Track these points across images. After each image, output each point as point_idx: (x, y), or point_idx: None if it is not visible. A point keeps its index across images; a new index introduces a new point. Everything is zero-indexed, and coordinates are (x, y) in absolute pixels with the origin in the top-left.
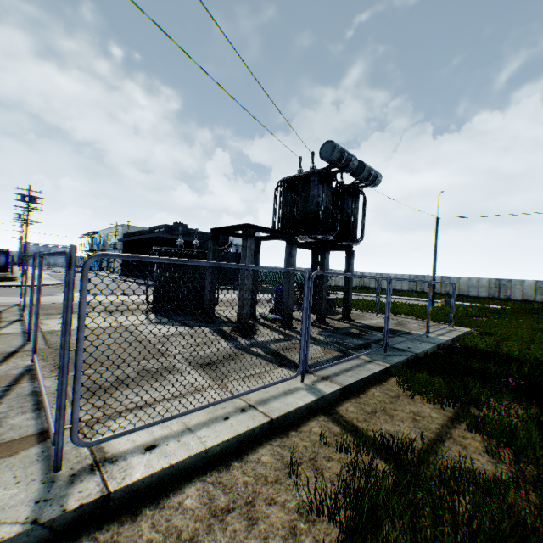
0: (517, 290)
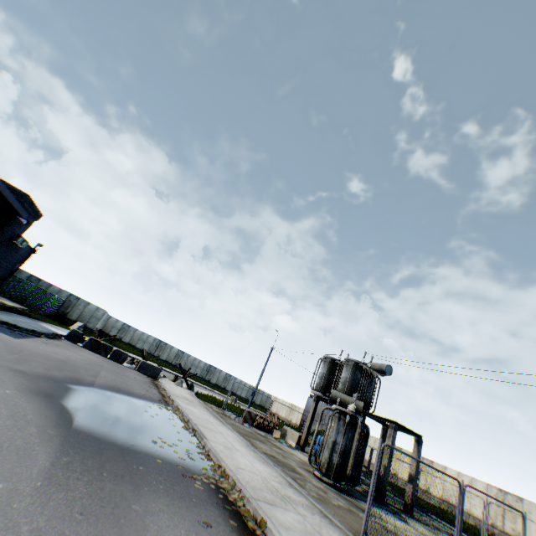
0: (217, 376)
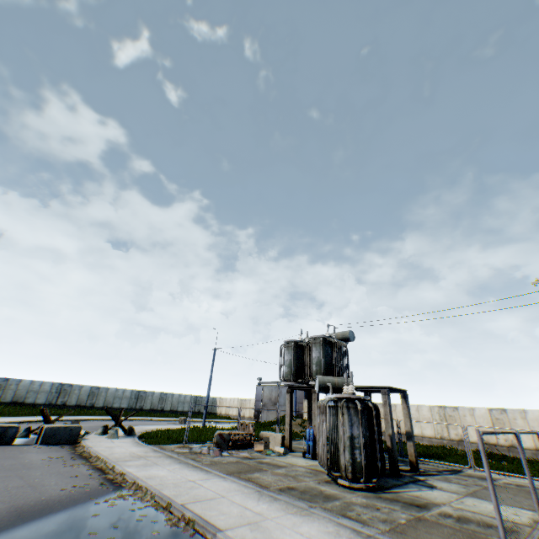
0: (150, 400)
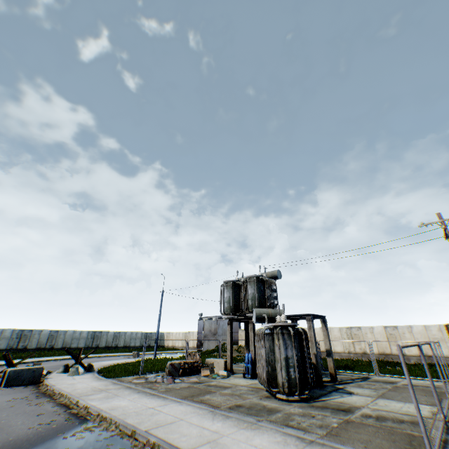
0: (105, 339)
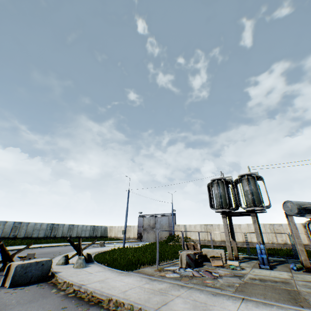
0: (61, 230)
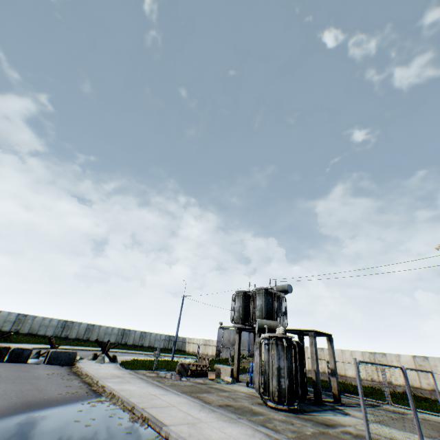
0: (133, 337)
